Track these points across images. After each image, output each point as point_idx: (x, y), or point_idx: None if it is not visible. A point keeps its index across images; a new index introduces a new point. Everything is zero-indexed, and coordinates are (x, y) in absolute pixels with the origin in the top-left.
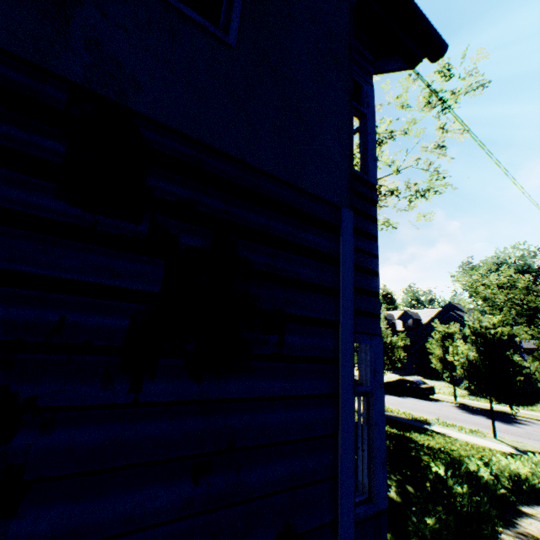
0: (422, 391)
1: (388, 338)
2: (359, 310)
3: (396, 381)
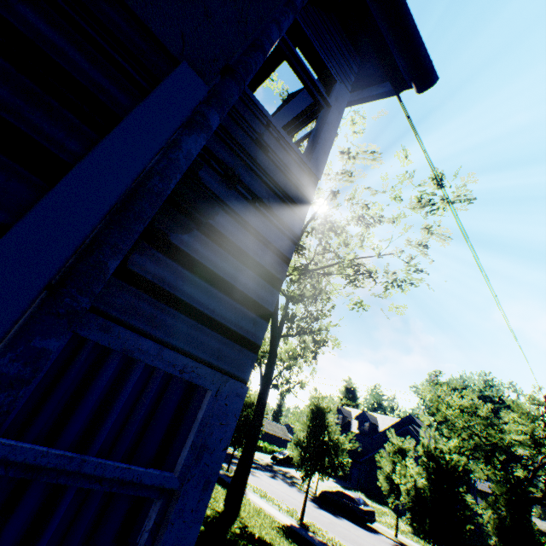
0: (361, 514)
1: (336, 435)
2: (218, 321)
3: (335, 493)
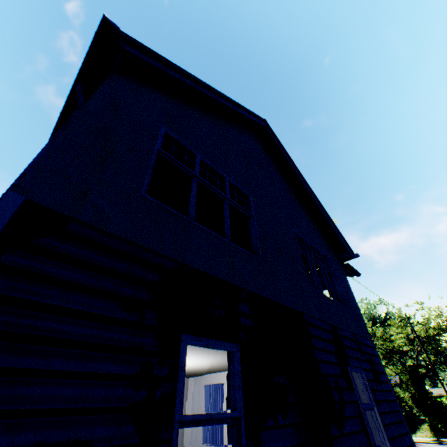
0: None
1: None
2: None
3: None
